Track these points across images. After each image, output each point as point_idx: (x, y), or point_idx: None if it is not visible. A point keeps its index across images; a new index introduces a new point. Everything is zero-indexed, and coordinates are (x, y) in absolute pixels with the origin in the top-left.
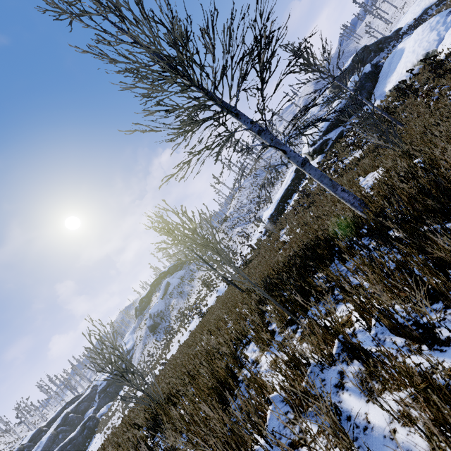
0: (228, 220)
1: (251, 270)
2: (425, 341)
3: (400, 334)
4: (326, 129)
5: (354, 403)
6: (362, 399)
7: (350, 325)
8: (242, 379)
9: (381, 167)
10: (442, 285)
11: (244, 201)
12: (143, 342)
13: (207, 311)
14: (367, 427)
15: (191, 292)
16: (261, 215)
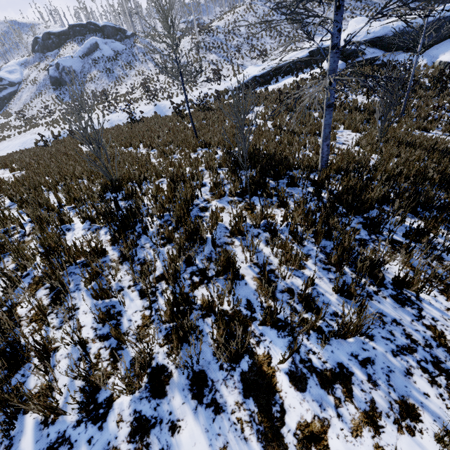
0: (210, 34)
1: (210, 122)
2: (298, 242)
3: (292, 235)
4: (373, 39)
5: (260, 244)
6: (263, 245)
7: (273, 219)
8: (195, 204)
9: (359, 134)
10: (321, 232)
11: (242, 29)
12: (37, 87)
13: (140, 119)
14: (261, 252)
15: (122, 79)
16: (245, 65)
